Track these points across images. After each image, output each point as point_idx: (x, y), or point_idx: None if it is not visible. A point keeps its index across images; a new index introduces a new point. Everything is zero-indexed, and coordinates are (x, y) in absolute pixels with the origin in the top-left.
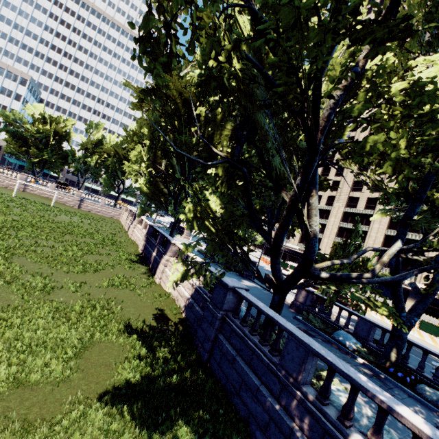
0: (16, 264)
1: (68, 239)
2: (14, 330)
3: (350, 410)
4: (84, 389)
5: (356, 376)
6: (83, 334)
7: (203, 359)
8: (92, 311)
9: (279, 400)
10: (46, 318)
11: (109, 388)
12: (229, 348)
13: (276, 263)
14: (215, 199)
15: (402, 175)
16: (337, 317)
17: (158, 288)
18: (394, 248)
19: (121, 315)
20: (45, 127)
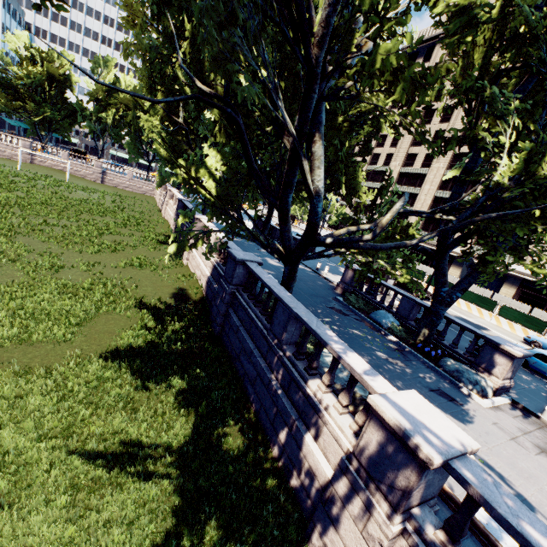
0: (20, 243)
1: (85, 219)
2: (18, 301)
3: (314, 361)
4: (85, 349)
5: (323, 332)
6: (89, 307)
7: (215, 332)
8: (103, 289)
9: (266, 359)
10: (53, 293)
11: (110, 349)
12: (235, 320)
13: (285, 231)
14: (213, 155)
15: (415, 104)
16: (382, 298)
17: (185, 269)
18: (399, 203)
19: (135, 293)
20: (37, 69)
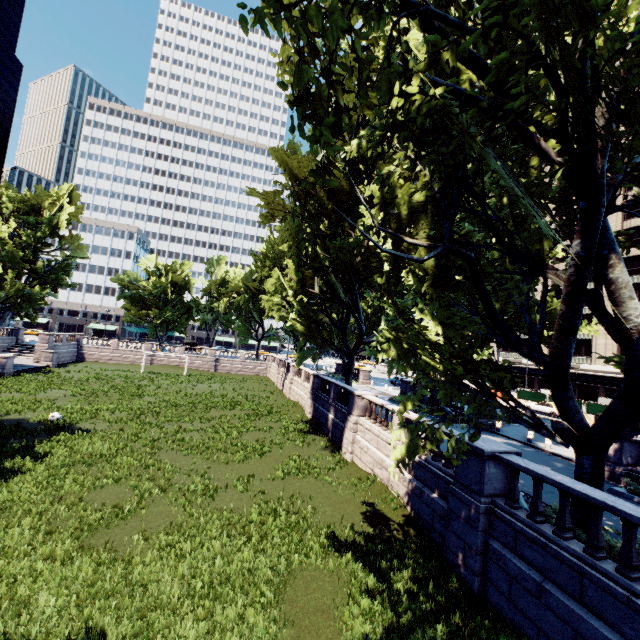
0: (166, 462)
1: (215, 416)
2: (187, 561)
3: None
4: None
5: None
6: (275, 559)
7: (473, 589)
8: (275, 519)
9: None
10: (221, 537)
11: None
12: (521, 566)
13: (567, 398)
14: (424, 314)
15: None
16: None
17: (353, 468)
18: None
19: (315, 520)
20: (162, 280)
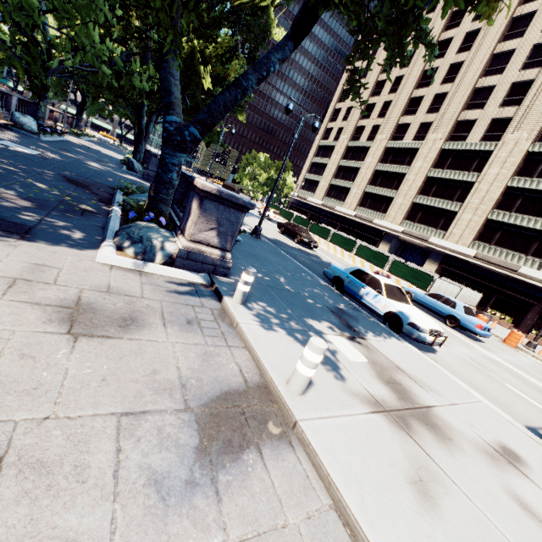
0: None
1: None
2: None
3: None
4: None
5: None
6: None
7: None
8: None
9: None
10: None
11: None
12: None
13: None
14: None
15: None
16: None
17: None
18: None
19: None
20: None
